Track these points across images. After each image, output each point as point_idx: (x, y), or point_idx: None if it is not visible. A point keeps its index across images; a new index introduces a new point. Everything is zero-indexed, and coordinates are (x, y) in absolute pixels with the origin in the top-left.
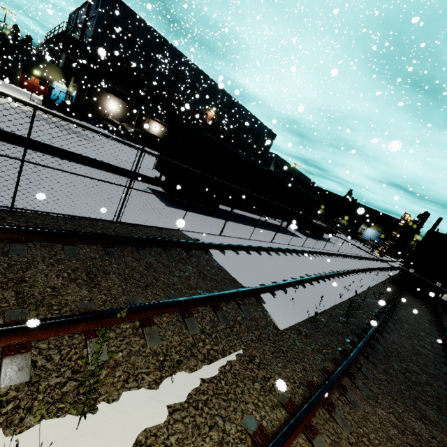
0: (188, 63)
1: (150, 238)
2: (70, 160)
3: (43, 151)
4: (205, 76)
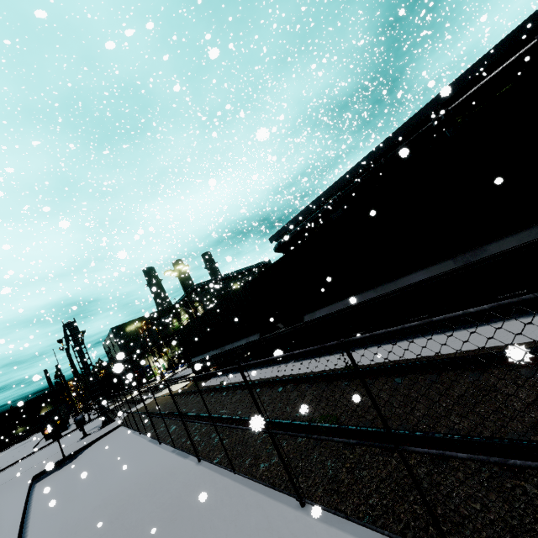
0: None
1: None
2: None
3: None
4: None
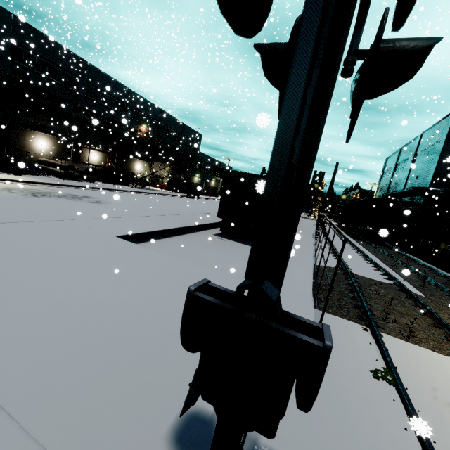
0: (111, 82)
1: (354, 279)
2: (163, 236)
3: (148, 238)
4: (130, 92)
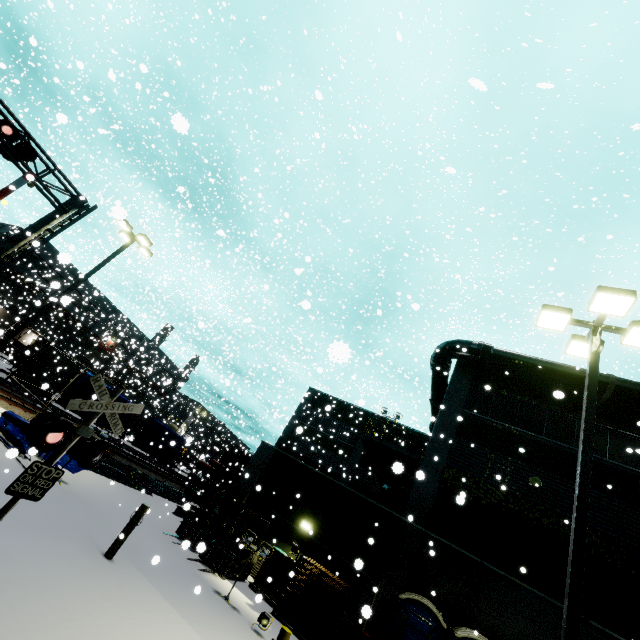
0: (100, 296)
1: None
2: None
3: None
4: (116, 309)
